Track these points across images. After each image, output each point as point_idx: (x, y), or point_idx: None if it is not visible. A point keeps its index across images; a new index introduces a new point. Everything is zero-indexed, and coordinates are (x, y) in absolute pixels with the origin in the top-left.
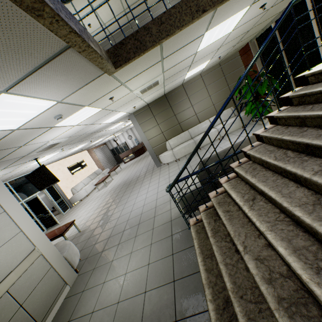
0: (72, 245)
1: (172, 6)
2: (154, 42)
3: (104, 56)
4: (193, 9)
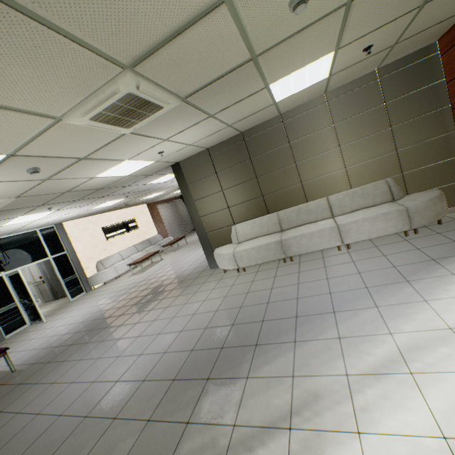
0: None
1: None
2: None
3: None
4: None
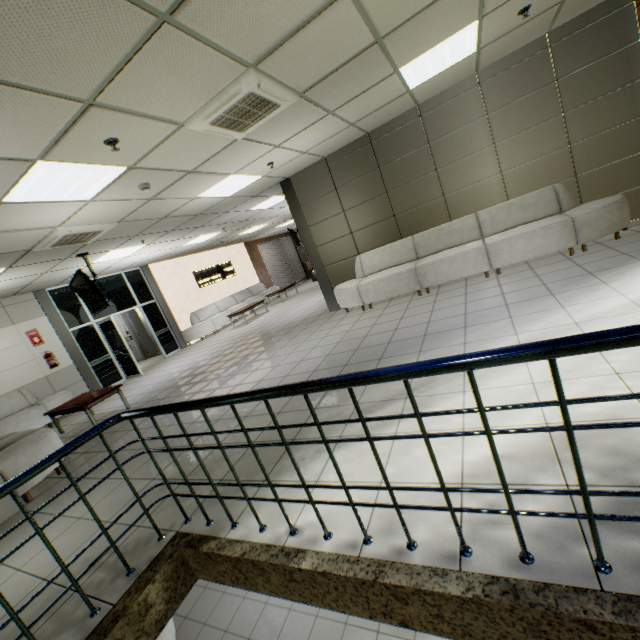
0: (162, 637)
1: (321, 569)
2: (275, 592)
3: (150, 629)
4: (376, 604)
